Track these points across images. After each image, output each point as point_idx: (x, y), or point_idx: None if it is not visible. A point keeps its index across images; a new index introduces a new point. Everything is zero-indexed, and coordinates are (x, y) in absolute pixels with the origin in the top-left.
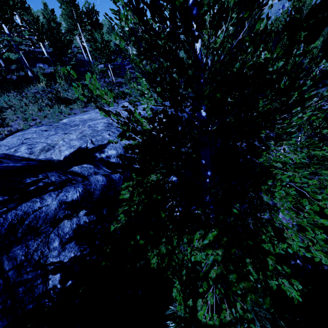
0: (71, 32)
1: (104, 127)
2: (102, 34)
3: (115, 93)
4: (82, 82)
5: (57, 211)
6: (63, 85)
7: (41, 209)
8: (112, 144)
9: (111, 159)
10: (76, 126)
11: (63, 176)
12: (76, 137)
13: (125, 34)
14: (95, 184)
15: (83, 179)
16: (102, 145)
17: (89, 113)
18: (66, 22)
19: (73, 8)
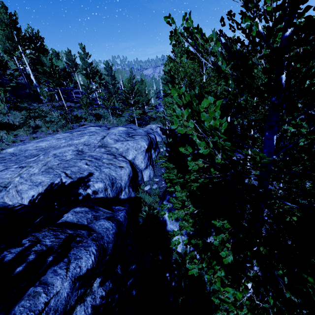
0: (10, 53)
1: (74, 155)
2: (51, 58)
3: (69, 117)
4: (24, 105)
5: (69, 297)
6: (0, 108)
7: (49, 306)
8: (96, 175)
9: (99, 193)
10: (35, 157)
11: (61, 234)
12: (38, 170)
13: (71, 62)
14: (107, 235)
15: (89, 231)
16: (83, 178)
17: (48, 140)
18: (2, 43)
19: (13, 30)
